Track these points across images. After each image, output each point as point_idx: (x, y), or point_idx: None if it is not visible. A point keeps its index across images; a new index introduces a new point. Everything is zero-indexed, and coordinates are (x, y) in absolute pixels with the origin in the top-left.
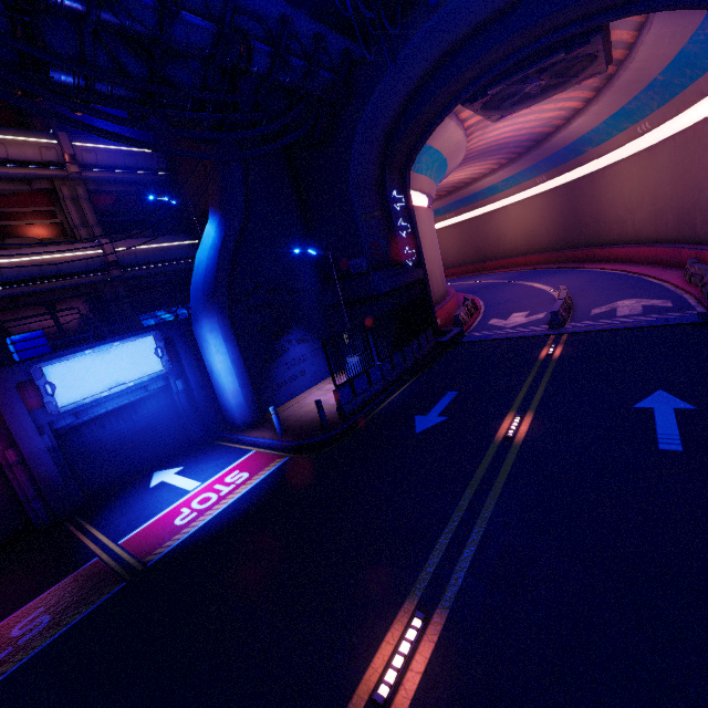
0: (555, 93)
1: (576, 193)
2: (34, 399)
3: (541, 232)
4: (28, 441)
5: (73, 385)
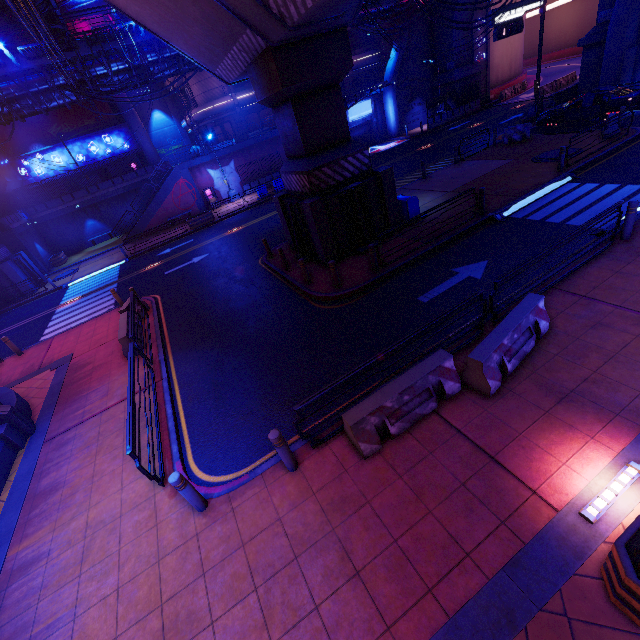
0: None
1: None
2: None
3: None
4: None
5: (352, 115)
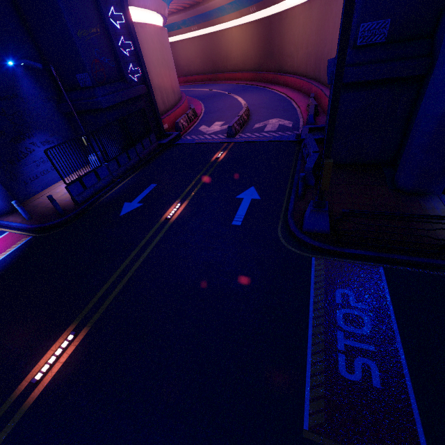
0: None
1: (272, 27)
2: None
3: (252, 55)
4: None
5: None
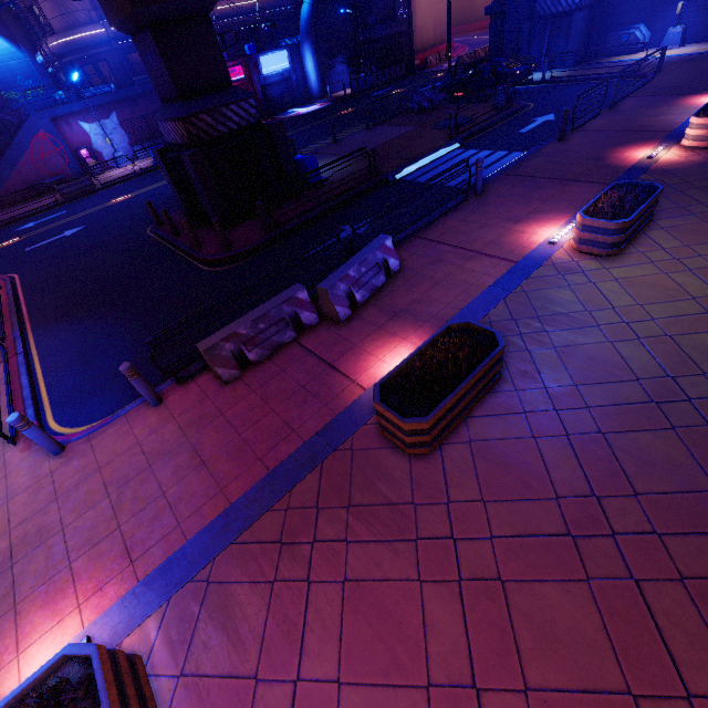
0: None
1: None
2: (256, 71)
3: None
4: (257, 85)
5: (266, 67)
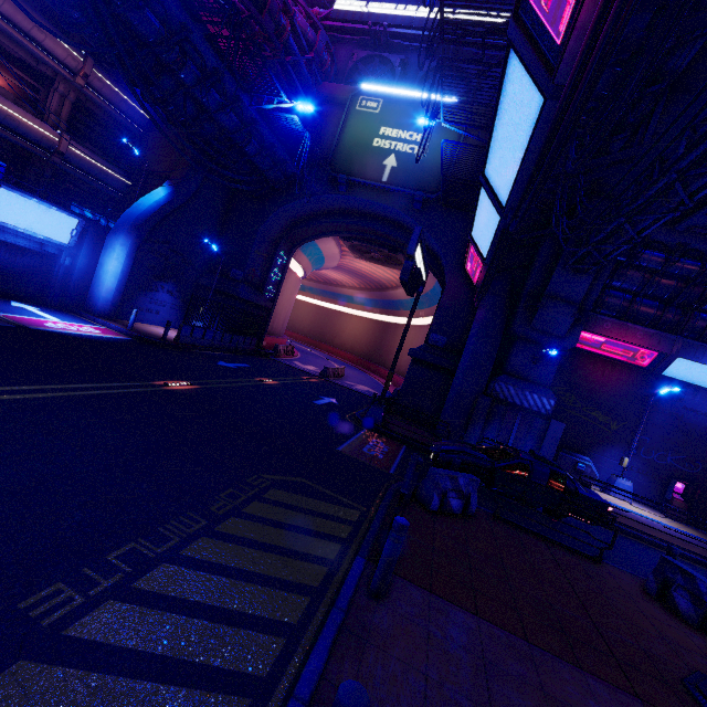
0: (387, 266)
1: (388, 330)
2: None
3: (362, 343)
4: None
5: (8, 210)
